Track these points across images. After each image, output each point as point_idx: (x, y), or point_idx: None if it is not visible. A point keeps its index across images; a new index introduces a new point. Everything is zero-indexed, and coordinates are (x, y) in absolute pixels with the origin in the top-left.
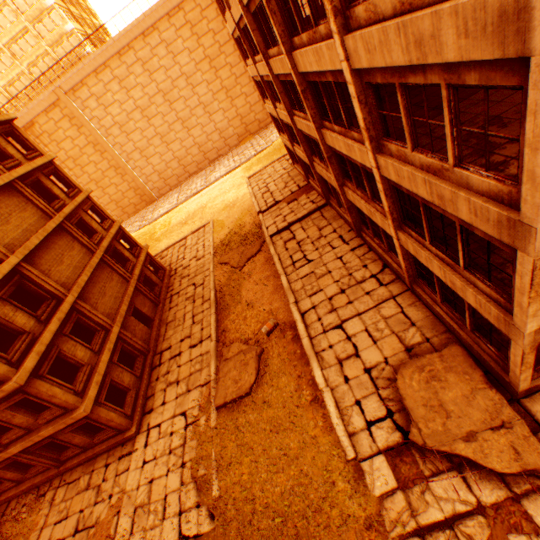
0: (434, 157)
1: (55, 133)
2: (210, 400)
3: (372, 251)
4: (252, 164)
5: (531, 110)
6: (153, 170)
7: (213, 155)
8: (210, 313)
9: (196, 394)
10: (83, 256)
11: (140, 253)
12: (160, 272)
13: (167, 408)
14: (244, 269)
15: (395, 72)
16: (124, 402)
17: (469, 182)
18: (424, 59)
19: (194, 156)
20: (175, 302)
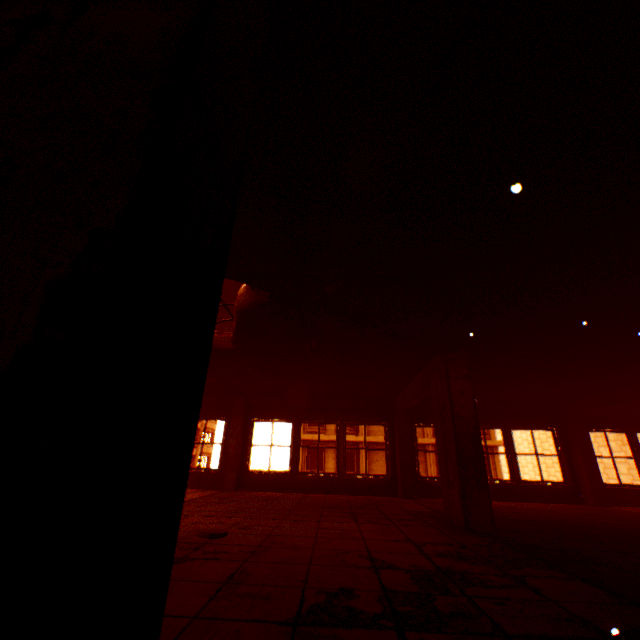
0: None
1: None
2: None
3: None
4: None
5: None
6: None
7: None
8: None
9: None
10: None
11: None
12: None
13: None
14: None
15: None
16: None
17: None
18: None
19: None
20: None
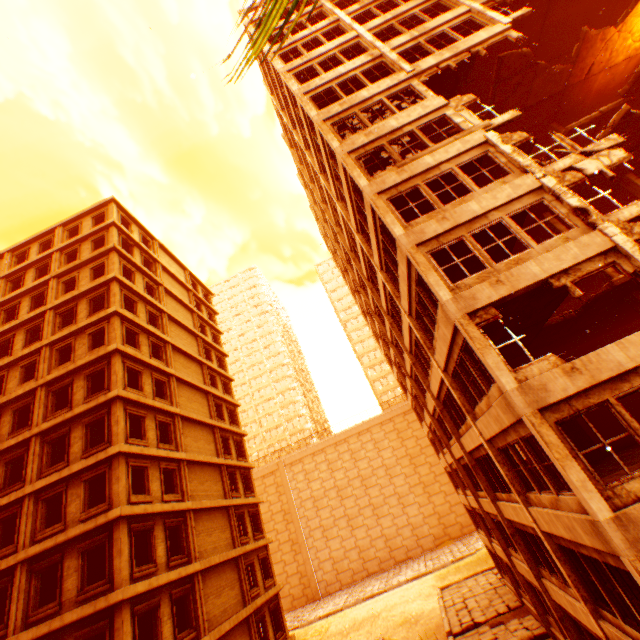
0: (548, 492)
1: (260, 495)
2: None
3: None
4: (448, 570)
5: (537, 439)
6: (329, 555)
7: (400, 553)
8: None
9: None
10: (236, 600)
11: None
12: None
13: None
14: None
15: (501, 436)
16: None
17: (568, 503)
18: (501, 425)
19: (378, 549)
20: None
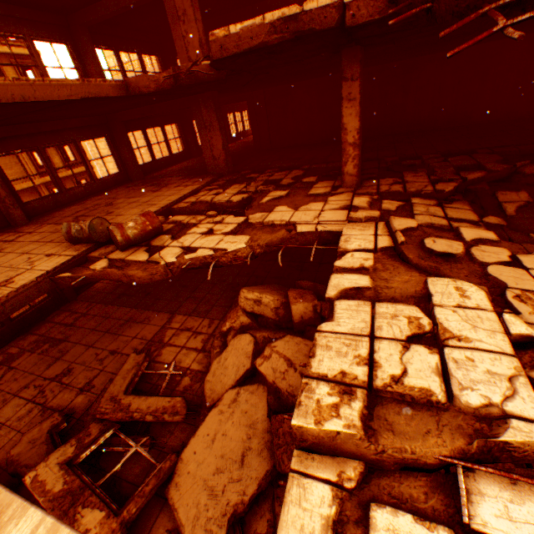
0: None
1: None
2: None
3: None
4: None
5: None
6: None
7: None
8: None
9: None
10: None
11: None
12: None
13: None
14: None
15: None
16: None
17: None
18: None
19: None
20: None
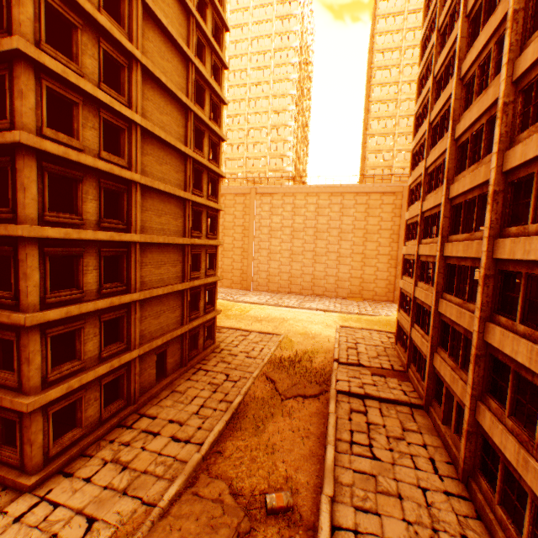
0: None
1: (229, 208)
2: (133, 535)
3: (482, 522)
4: (351, 318)
5: None
6: (267, 269)
7: (319, 290)
8: (220, 417)
9: (127, 506)
10: (175, 276)
11: (210, 312)
12: (209, 340)
13: (84, 490)
14: (287, 401)
15: None
16: (62, 433)
17: None
18: None
19: (304, 281)
20: (197, 376)
